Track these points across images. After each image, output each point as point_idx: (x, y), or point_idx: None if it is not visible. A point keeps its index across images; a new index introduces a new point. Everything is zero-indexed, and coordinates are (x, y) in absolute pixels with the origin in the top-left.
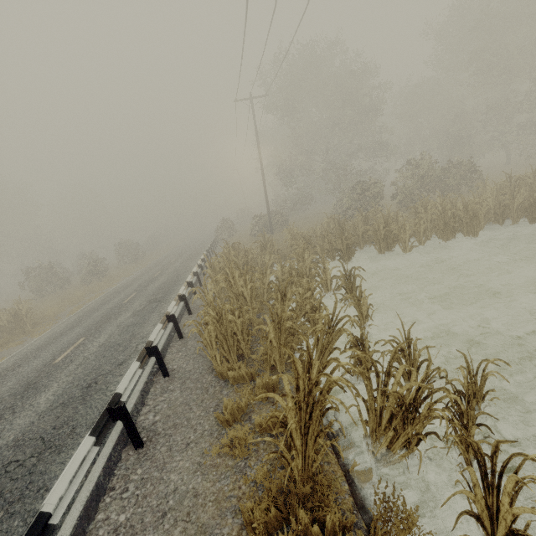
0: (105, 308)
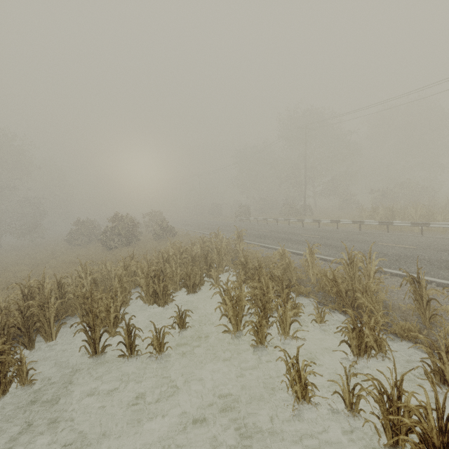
0: (309, 239)
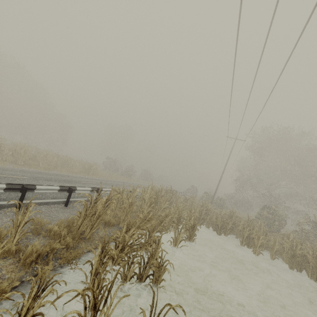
0: (113, 182)
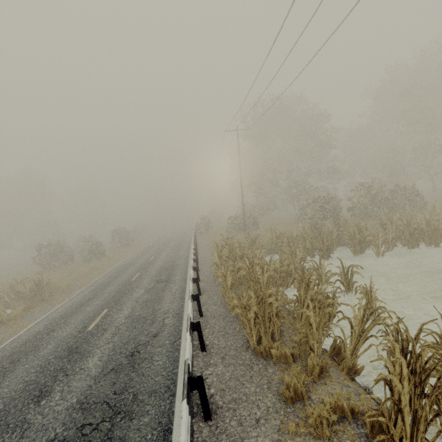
0: (115, 284)
